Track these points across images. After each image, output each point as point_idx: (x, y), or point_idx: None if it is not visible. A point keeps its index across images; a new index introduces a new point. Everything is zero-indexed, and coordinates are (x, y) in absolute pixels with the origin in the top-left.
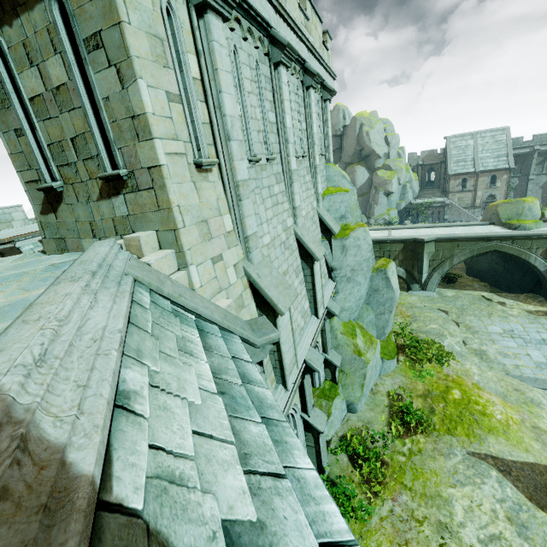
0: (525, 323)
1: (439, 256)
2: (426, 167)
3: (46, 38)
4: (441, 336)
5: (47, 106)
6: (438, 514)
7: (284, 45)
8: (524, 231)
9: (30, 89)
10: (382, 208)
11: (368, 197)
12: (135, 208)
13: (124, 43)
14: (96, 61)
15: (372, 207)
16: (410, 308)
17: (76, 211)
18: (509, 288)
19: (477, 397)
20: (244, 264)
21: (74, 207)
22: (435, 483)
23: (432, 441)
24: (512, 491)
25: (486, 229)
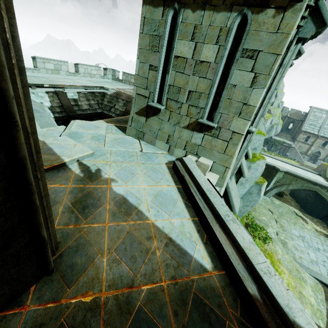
0: (312, 235)
1: (282, 181)
2: (290, 119)
3: (216, 32)
4: (267, 225)
5: (185, 66)
6: None
7: (300, 53)
8: None
9: (180, 51)
10: None
11: None
12: (207, 144)
13: (272, 66)
14: (243, 63)
15: None
16: None
17: (163, 125)
18: (310, 212)
19: (278, 267)
20: (228, 181)
21: (163, 122)
22: None
23: None
24: None
25: (315, 177)
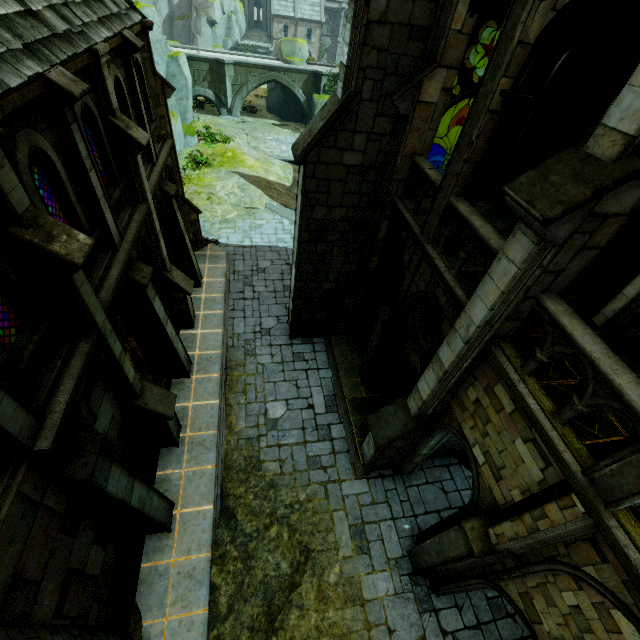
0: (287, 136)
1: (239, 81)
2: None
3: None
4: (233, 137)
5: None
6: (209, 191)
7: None
8: (291, 65)
9: None
10: (207, 41)
11: (190, 22)
12: None
13: None
14: None
15: (195, 37)
16: (218, 126)
17: None
18: (288, 118)
19: (241, 156)
20: None
21: None
22: (209, 182)
23: (212, 170)
24: (244, 181)
25: (272, 62)
